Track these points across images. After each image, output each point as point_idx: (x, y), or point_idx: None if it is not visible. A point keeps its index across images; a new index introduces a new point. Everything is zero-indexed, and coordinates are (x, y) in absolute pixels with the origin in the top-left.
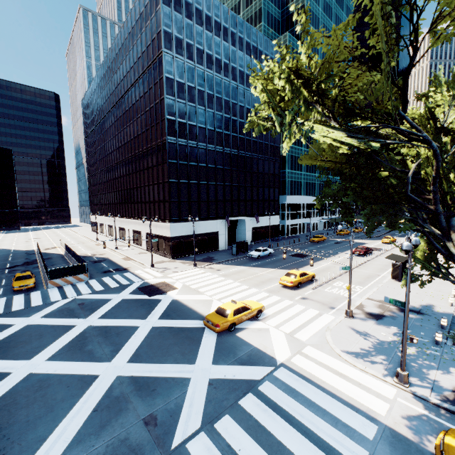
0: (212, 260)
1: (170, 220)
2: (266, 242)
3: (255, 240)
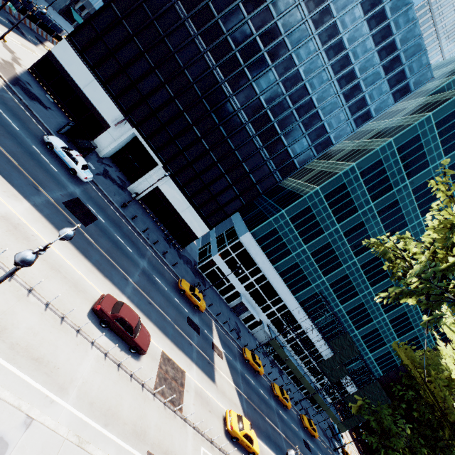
0: (24, 93)
1: (71, 38)
2: (156, 224)
3: (146, 203)
